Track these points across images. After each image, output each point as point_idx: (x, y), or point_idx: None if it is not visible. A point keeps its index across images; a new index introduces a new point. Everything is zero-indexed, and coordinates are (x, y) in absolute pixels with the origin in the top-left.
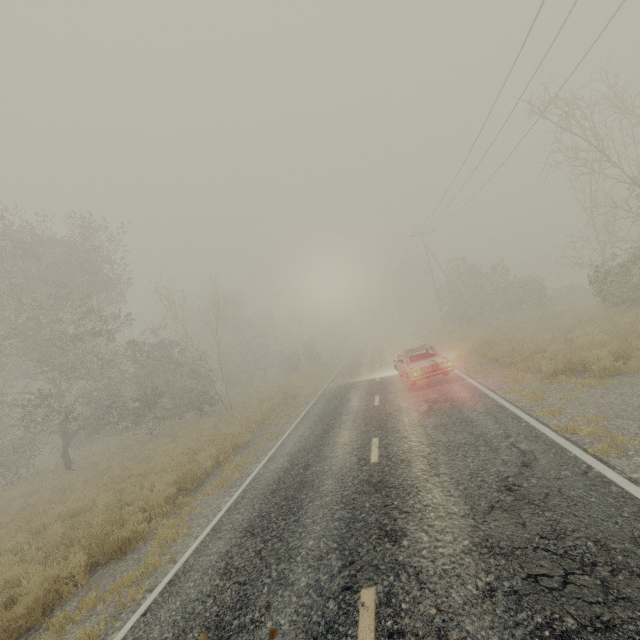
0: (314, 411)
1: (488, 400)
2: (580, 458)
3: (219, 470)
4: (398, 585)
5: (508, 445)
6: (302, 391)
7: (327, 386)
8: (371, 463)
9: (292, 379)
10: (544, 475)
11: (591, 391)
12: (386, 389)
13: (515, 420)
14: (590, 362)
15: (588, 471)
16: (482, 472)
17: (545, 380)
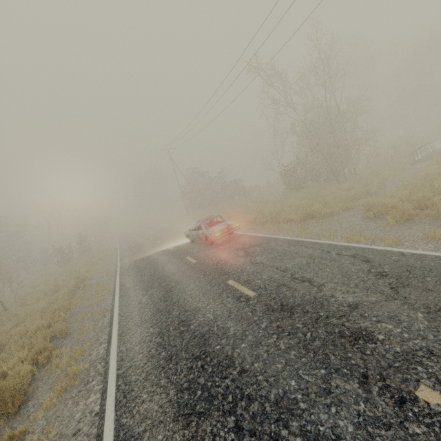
0: (130, 282)
1: (281, 239)
2: (387, 249)
3: (45, 372)
4: (435, 370)
5: (337, 255)
6: (93, 274)
7: (121, 264)
8: (253, 297)
9: (73, 267)
10: (387, 262)
11: (331, 224)
12: (190, 252)
13: (317, 244)
14: (314, 212)
15: (403, 253)
16: (349, 273)
17: (300, 224)
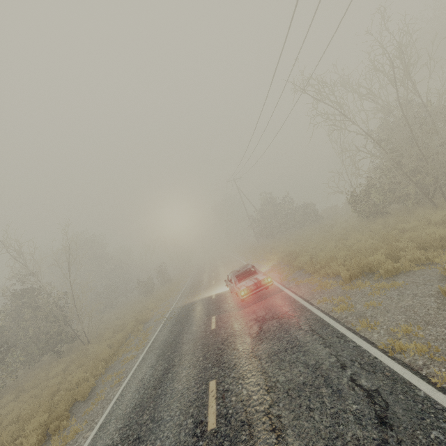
0: (159, 340)
1: (308, 314)
2: (435, 400)
3: None
4: None
5: (349, 382)
6: (153, 314)
7: (174, 307)
8: (208, 432)
9: (146, 302)
10: (414, 443)
11: (387, 294)
12: (221, 308)
13: (341, 339)
14: (373, 265)
15: None
16: (338, 443)
17: (346, 286)
